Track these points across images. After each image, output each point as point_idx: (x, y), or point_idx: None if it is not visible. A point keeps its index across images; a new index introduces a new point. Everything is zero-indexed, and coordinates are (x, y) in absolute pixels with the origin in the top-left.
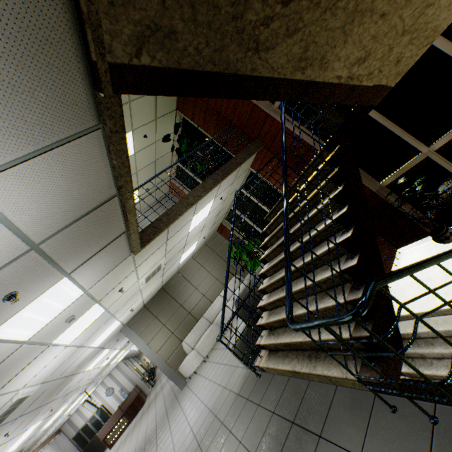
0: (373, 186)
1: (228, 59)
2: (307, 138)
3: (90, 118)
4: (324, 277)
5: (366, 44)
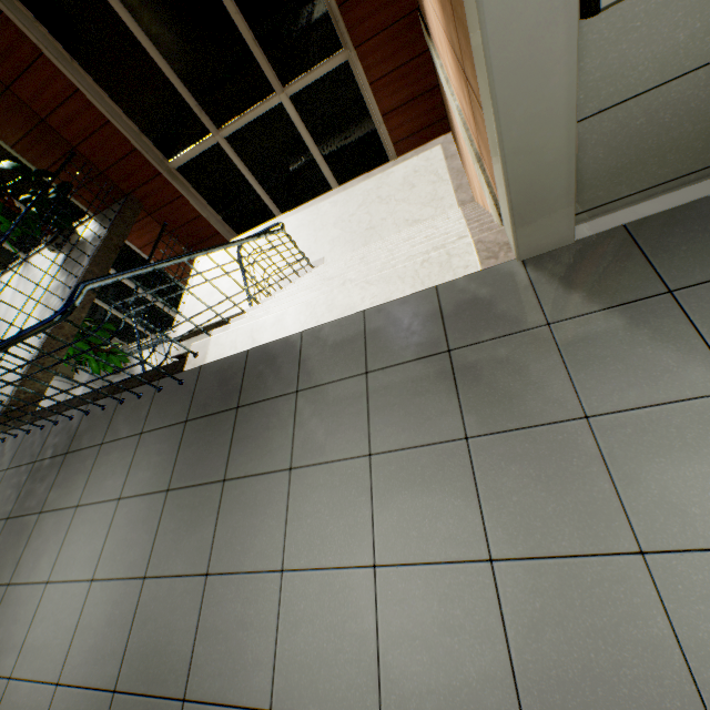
0: None
1: None
2: (216, 224)
3: None
4: None
5: None
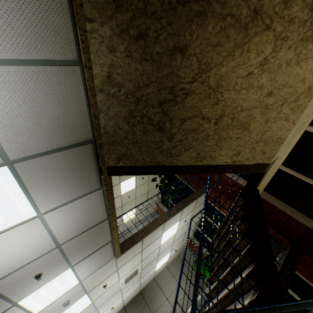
0: (308, 223)
1: (158, 160)
2: (242, 183)
3: (97, 185)
4: (239, 306)
5: (234, 148)
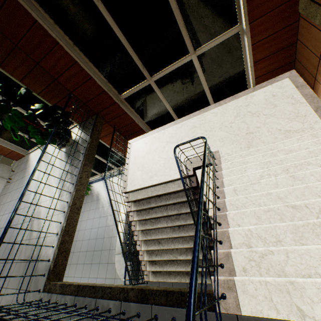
0: None
1: None
2: (142, 125)
3: None
4: None
5: None
